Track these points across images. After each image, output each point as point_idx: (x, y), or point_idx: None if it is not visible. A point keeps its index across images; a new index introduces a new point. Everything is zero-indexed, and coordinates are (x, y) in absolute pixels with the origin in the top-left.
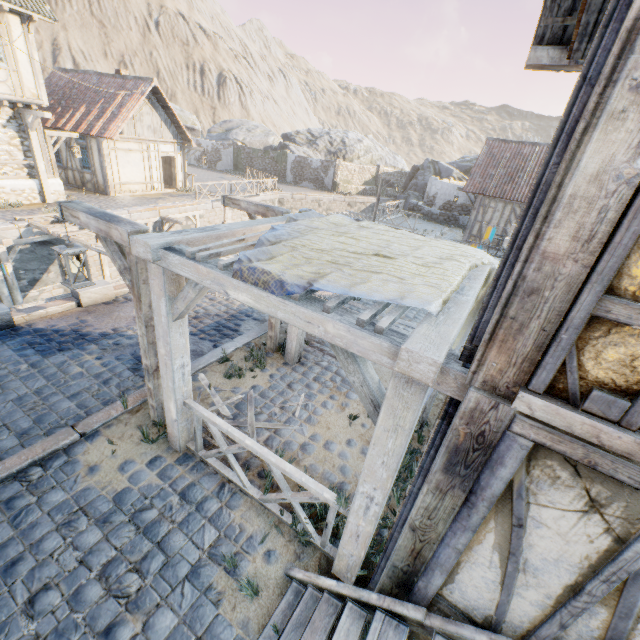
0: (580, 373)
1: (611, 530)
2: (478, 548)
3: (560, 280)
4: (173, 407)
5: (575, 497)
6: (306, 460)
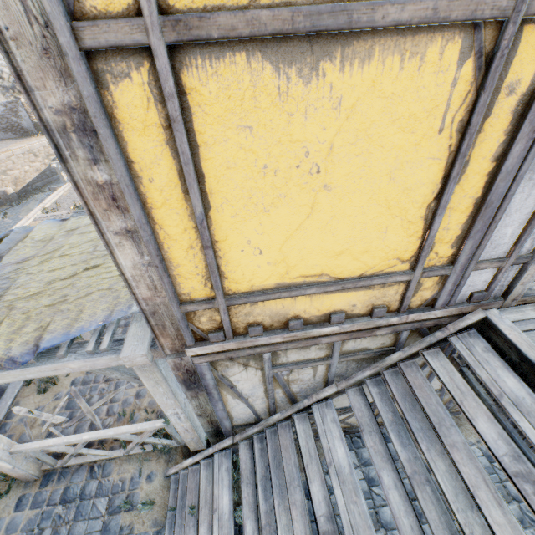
0: (201, 330)
1: (257, 368)
2: (229, 402)
3: (160, 305)
4: (2, 463)
5: (239, 367)
6: (144, 402)
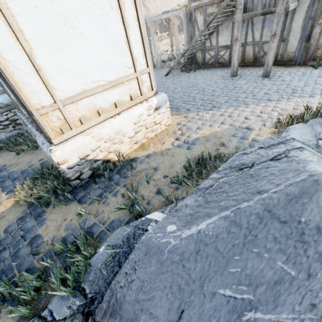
0: None
1: (202, 15)
2: (196, 33)
3: None
4: (156, 56)
5: (199, 14)
6: None
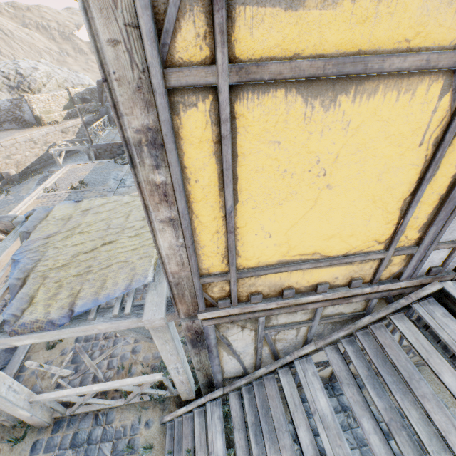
0: (212, 298)
1: (252, 329)
2: (224, 358)
3: (184, 277)
4: (23, 412)
5: (237, 328)
6: (139, 357)
